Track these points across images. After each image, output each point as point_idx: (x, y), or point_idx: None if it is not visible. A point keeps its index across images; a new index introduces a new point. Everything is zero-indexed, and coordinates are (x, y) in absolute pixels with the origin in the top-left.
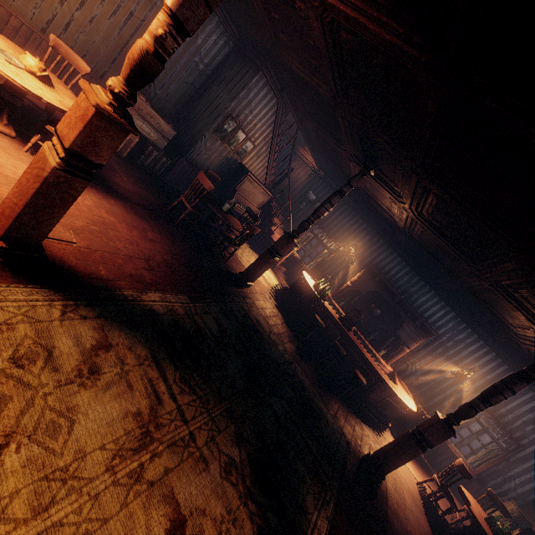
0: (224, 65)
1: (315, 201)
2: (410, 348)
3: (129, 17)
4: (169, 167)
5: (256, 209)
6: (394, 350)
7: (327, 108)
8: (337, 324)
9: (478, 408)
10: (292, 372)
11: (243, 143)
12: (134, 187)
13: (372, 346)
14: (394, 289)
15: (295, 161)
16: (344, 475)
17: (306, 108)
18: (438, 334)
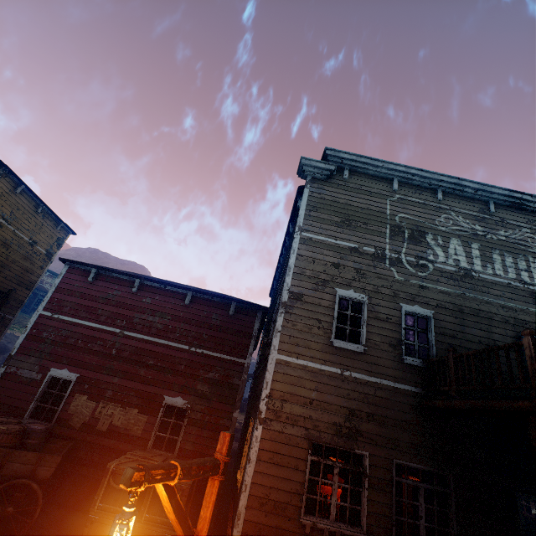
0: None
1: None
2: None
3: None
4: None
5: None
6: None
7: None
8: None
9: None
10: None
11: None
12: None
13: None
14: None
15: None
16: None
17: None
18: None
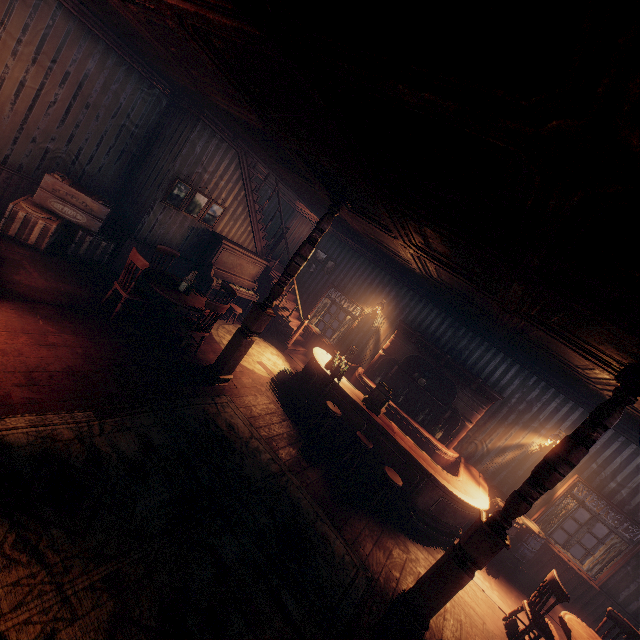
0: (162, 124)
1: (326, 260)
2: (472, 421)
3: (20, 89)
4: (116, 252)
5: (249, 283)
6: (454, 428)
7: (269, 143)
8: (360, 409)
9: (530, 497)
10: (278, 489)
11: (208, 207)
12: (49, 283)
13: (425, 428)
14: (436, 349)
15: (295, 219)
16: (352, 637)
17: (261, 151)
18: (502, 397)
